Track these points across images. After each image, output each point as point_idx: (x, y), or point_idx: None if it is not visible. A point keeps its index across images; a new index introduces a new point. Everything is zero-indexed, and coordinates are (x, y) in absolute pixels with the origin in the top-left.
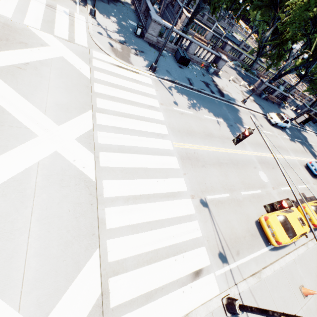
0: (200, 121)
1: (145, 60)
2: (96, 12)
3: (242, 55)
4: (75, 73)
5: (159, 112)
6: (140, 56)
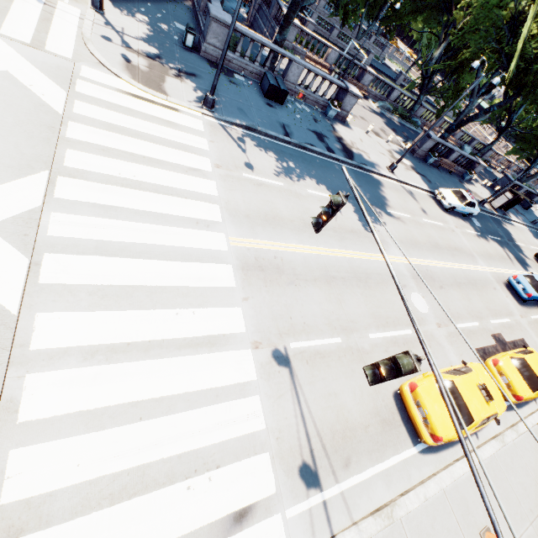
0: (297, 200)
1: (197, 88)
2: (108, 3)
3: (395, 92)
4: (29, 102)
5: (208, 181)
6: (188, 82)
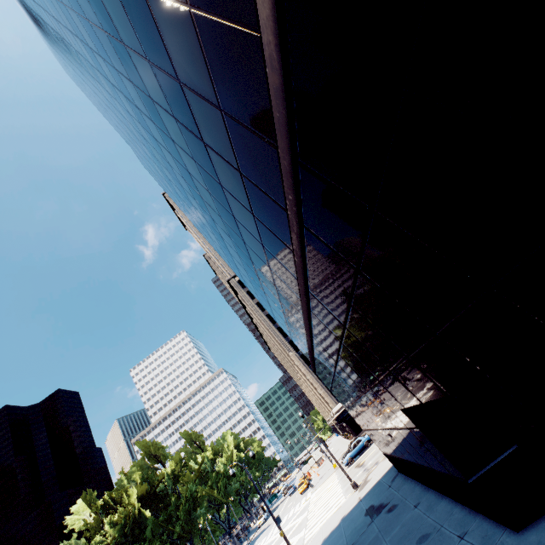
0: (262, 536)
1: None
2: None
3: None
4: None
5: None
6: None
